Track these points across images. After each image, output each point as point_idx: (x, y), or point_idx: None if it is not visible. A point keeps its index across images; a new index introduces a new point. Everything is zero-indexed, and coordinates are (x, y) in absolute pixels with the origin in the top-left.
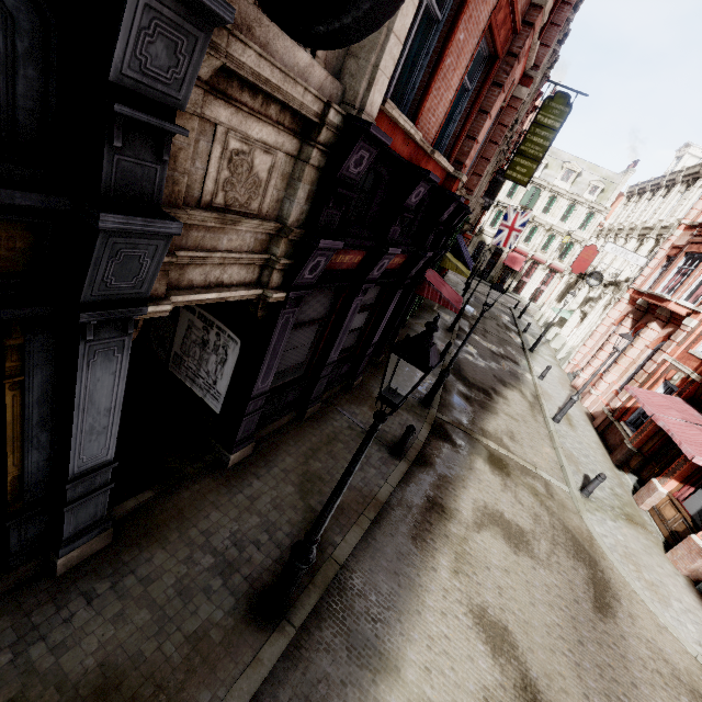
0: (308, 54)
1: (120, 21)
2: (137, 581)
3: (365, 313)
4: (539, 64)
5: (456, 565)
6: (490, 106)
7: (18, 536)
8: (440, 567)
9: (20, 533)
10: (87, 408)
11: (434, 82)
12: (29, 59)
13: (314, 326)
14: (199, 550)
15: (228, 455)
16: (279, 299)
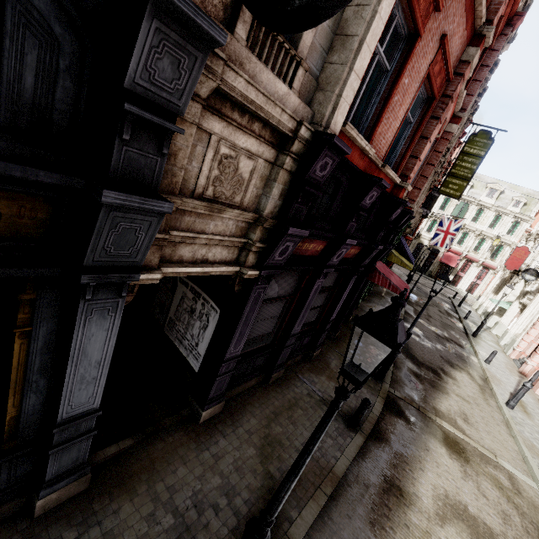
0: (286, 86)
1: (136, 41)
2: (101, 535)
3: (325, 293)
4: (465, 107)
5: None
6: (430, 133)
7: (7, 474)
8: None
9: (10, 471)
10: (80, 359)
11: (385, 113)
12: (68, 74)
13: (281, 301)
14: (161, 507)
15: (201, 411)
16: (252, 276)
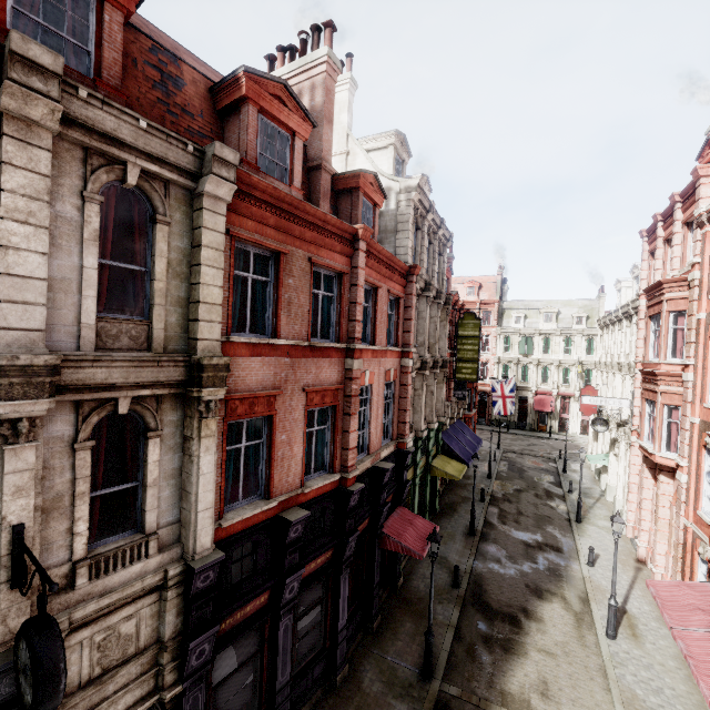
0: (143, 560)
1: None
2: None
3: (316, 608)
4: (408, 342)
5: None
6: (348, 428)
7: None
8: None
9: None
10: None
11: (274, 469)
12: None
13: (247, 665)
14: None
15: None
16: (177, 692)
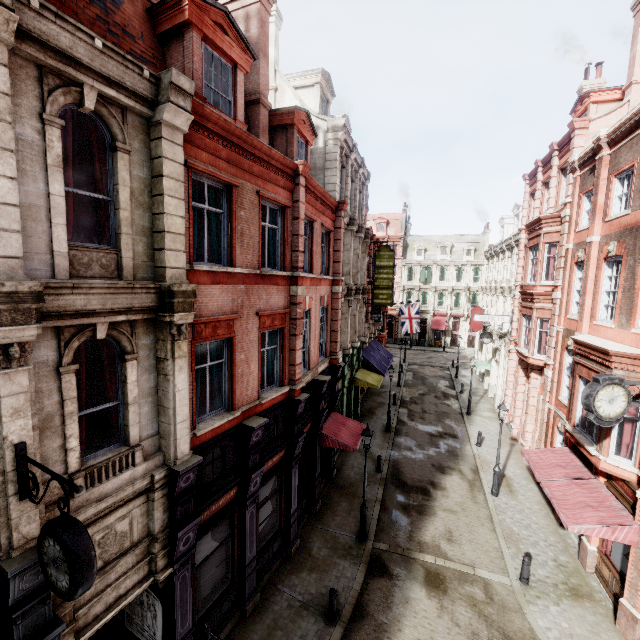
0: (131, 468)
1: (9, 589)
2: None
3: (273, 498)
4: (338, 272)
5: None
6: (295, 347)
7: None
8: None
9: None
10: None
11: (235, 385)
12: None
13: (221, 547)
14: None
15: None
16: (168, 574)
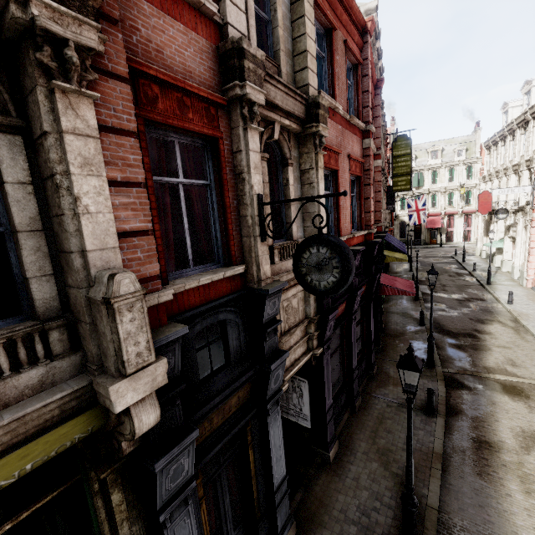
0: None
1: (264, 308)
2: None
3: (358, 326)
4: (379, 147)
5: (525, 486)
6: (369, 195)
7: (261, 534)
8: (512, 492)
9: (262, 532)
10: (273, 448)
11: (340, 214)
12: (241, 331)
13: (337, 352)
14: (344, 523)
15: (328, 454)
16: (320, 352)
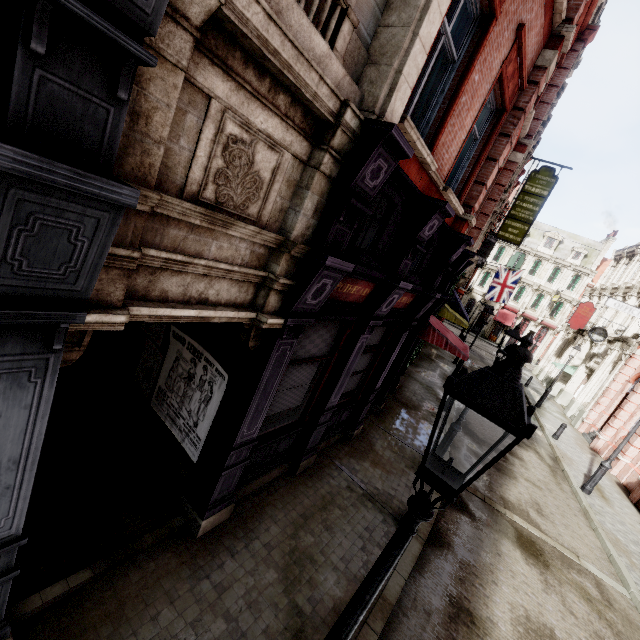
0: (326, 44)
1: None
2: None
3: (369, 354)
4: (531, 134)
5: None
6: (499, 154)
7: None
8: None
9: None
10: None
11: (450, 117)
12: None
13: (314, 364)
14: None
15: (199, 521)
16: (275, 327)
